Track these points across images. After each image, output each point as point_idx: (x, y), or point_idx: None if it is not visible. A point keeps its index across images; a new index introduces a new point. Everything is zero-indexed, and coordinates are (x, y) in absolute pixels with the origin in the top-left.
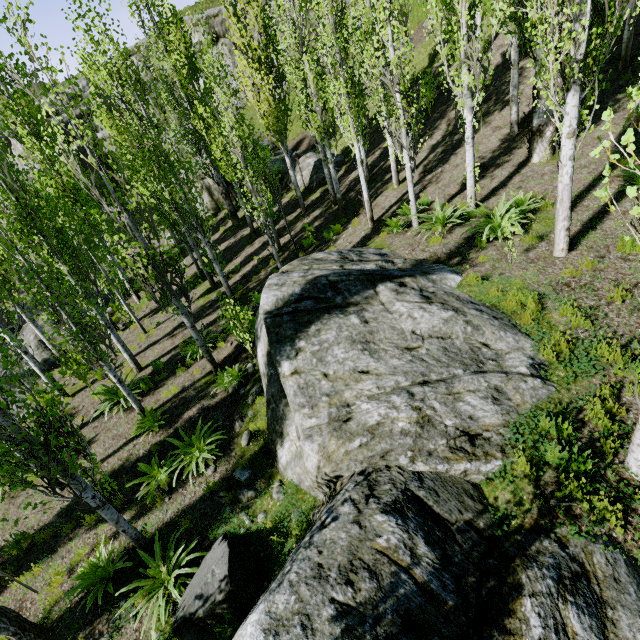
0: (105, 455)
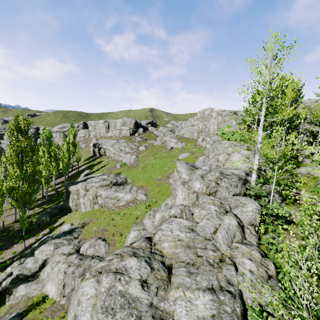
0: None
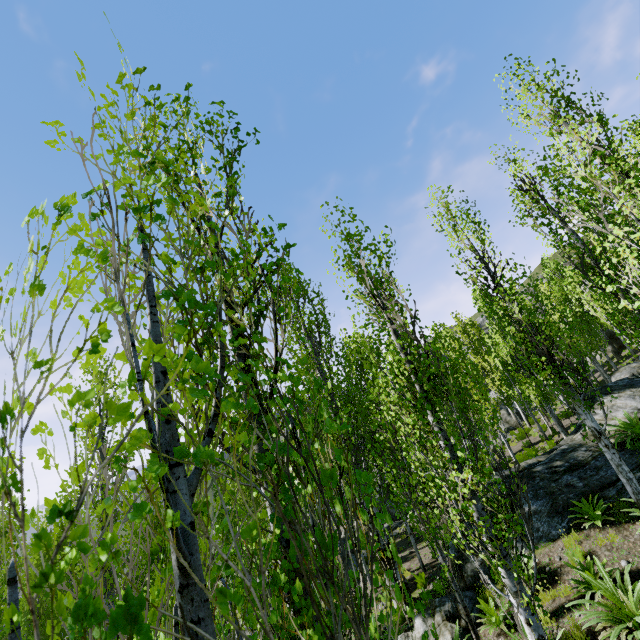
0: (568, 423)
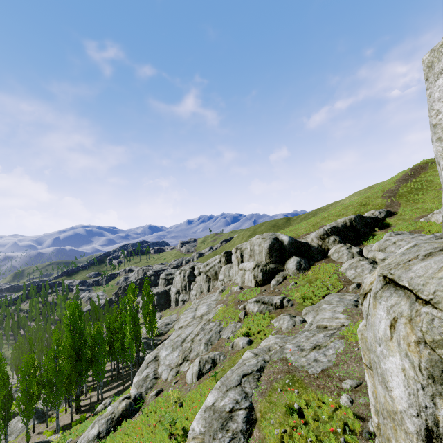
0: None
